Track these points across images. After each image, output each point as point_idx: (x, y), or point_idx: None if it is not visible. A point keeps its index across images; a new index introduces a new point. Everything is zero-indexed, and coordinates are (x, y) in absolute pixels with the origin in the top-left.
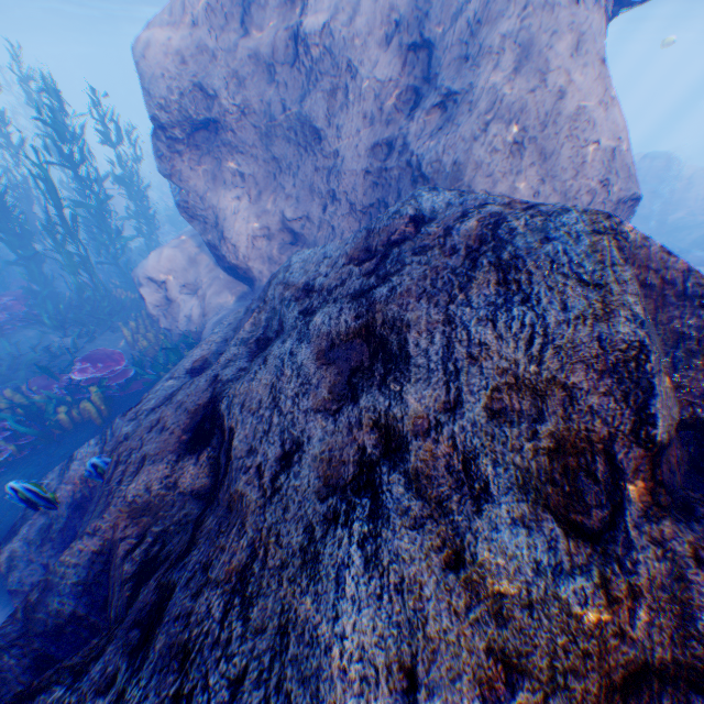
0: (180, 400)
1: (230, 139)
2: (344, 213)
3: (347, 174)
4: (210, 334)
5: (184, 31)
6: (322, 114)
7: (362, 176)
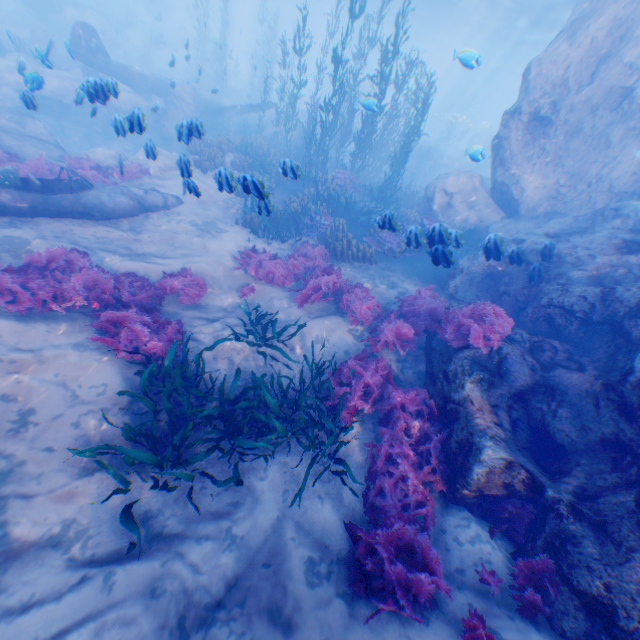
0: (584, 241)
1: (547, 131)
2: (601, 193)
3: (617, 173)
4: (548, 226)
5: (559, 69)
6: (618, 138)
7: (628, 177)
